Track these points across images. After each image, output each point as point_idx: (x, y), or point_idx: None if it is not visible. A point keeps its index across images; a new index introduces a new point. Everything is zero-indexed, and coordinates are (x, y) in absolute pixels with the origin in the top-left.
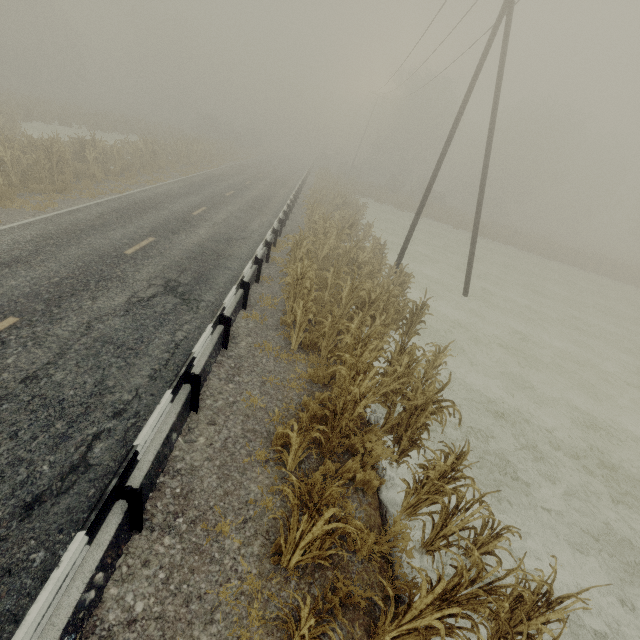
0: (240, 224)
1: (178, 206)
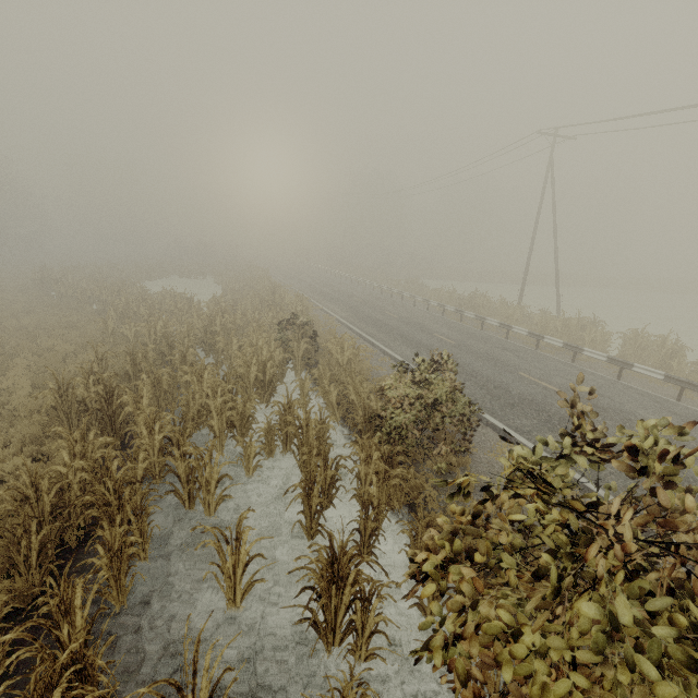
0: (421, 315)
1: (379, 315)
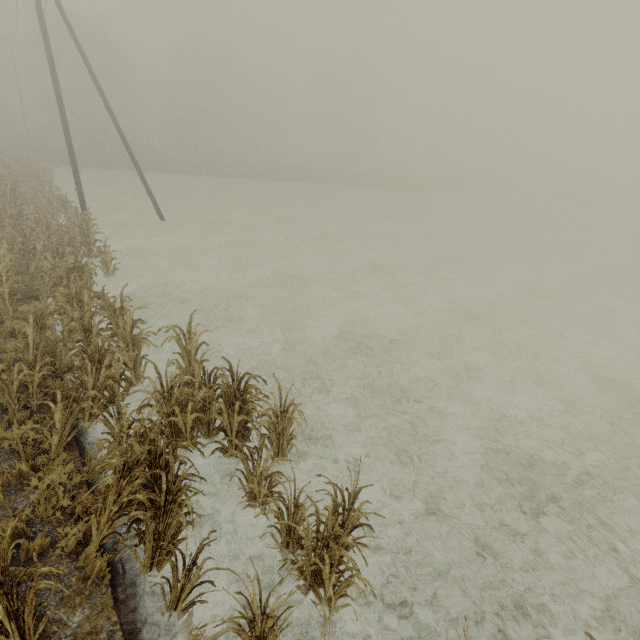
0: None
1: None
